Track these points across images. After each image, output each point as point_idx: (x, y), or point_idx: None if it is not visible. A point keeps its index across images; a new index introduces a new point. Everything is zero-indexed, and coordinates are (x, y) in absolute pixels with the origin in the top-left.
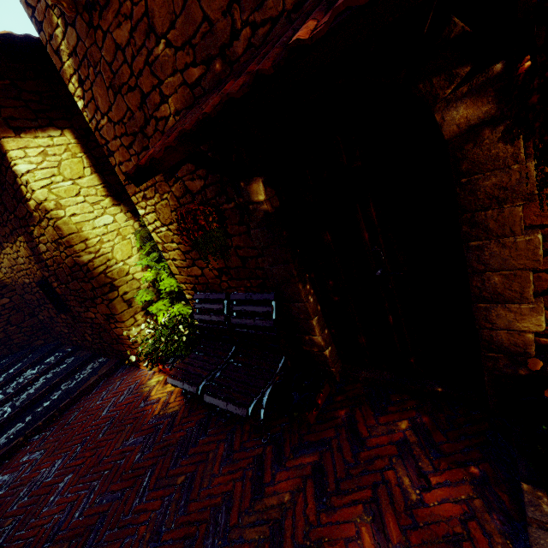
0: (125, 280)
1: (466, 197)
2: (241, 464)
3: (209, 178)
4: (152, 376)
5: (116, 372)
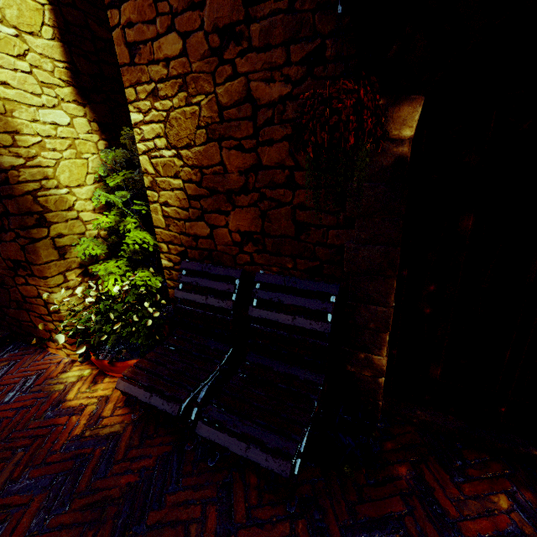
0: (64, 216)
1: None
2: None
3: (304, 84)
4: (70, 366)
5: (2, 350)
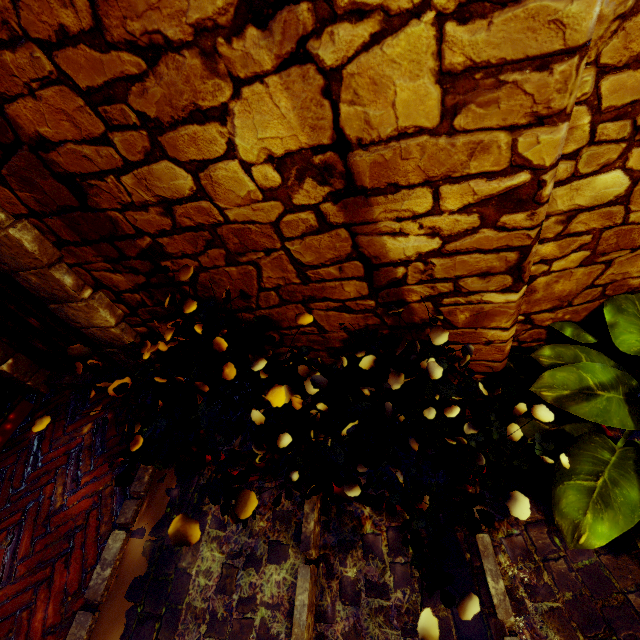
0: None
1: None
2: None
3: None
4: None
5: None
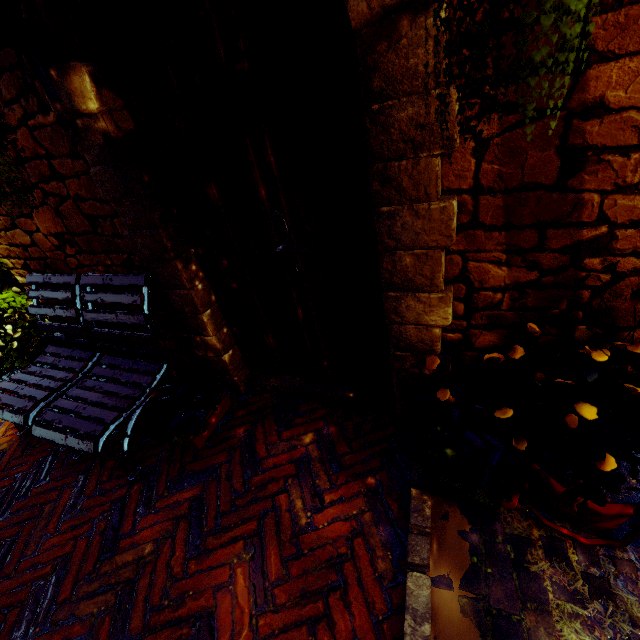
0: None
1: (378, 136)
2: (92, 514)
3: None
4: None
5: None
